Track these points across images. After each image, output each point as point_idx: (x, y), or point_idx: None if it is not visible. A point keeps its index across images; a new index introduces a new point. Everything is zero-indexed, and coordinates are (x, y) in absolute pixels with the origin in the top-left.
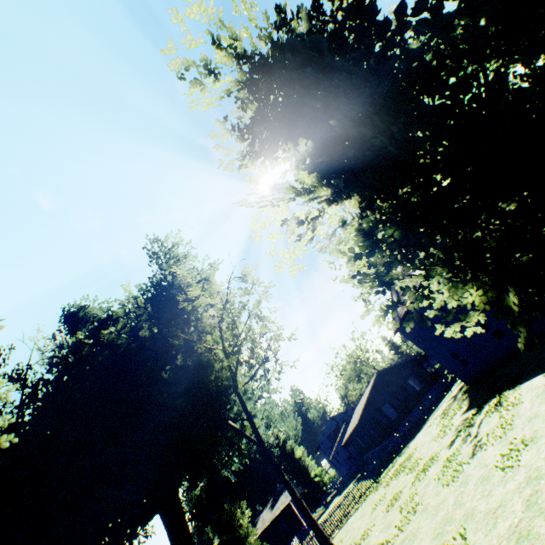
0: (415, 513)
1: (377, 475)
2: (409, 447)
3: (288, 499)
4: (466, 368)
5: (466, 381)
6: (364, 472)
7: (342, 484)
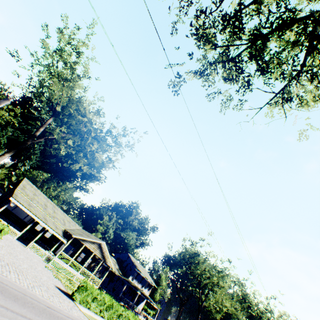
0: None
1: None
2: None
3: None
4: None
5: None
6: None
7: None
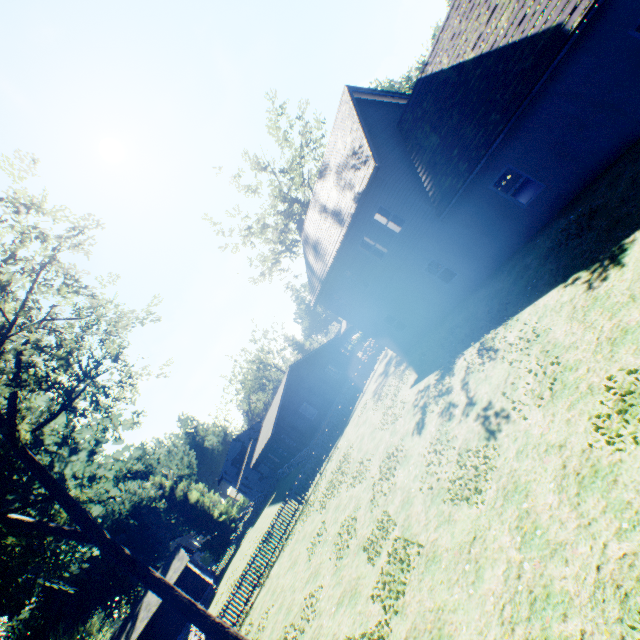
0: (409, 566)
1: (304, 495)
2: (339, 447)
3: (184, 562)
4: (401, 333)
5: (399, 351)
6: (286, 497)
7: (255, 510)
